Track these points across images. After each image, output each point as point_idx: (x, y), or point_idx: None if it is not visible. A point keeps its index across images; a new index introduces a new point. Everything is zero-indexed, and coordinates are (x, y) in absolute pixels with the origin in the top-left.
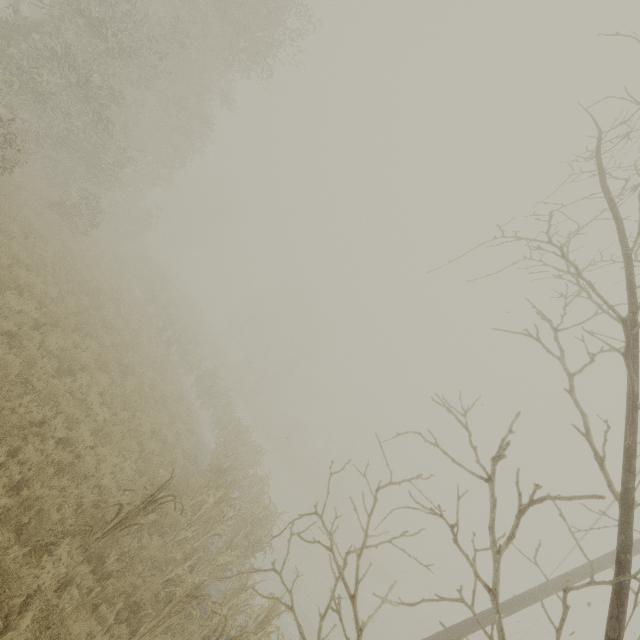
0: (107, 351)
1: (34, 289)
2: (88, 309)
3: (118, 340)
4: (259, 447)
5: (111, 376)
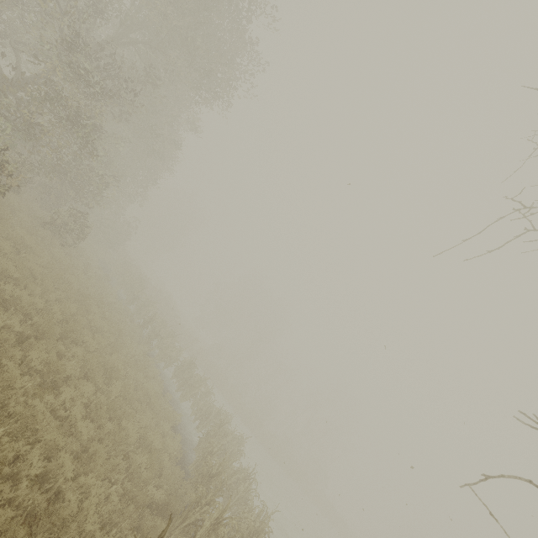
0: (92, 357)
1: (20, 302)
2: (74, 315)
3: (103, 343)
4: (241, 436)
5: (96, 383)
